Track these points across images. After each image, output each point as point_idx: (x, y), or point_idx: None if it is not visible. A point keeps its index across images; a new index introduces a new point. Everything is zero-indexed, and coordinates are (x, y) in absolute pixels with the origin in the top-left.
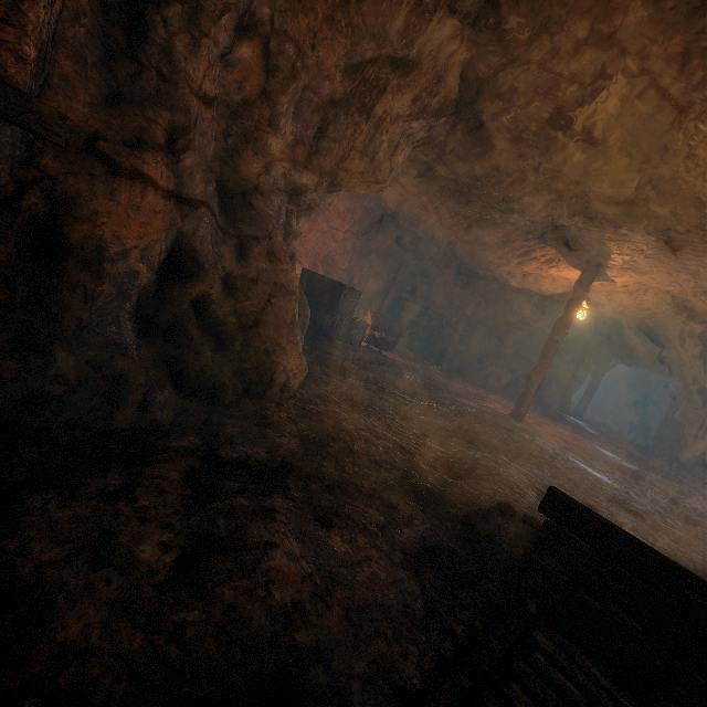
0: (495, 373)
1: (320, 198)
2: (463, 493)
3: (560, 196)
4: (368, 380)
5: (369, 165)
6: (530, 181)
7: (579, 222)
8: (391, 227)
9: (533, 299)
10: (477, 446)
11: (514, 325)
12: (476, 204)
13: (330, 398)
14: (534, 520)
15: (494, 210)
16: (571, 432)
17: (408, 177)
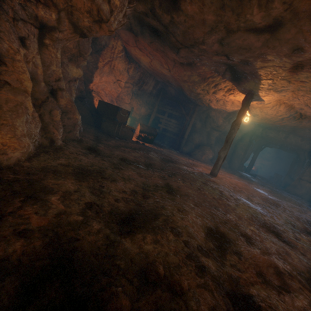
0: (206, 153)
1: (86, 47)
2: (117, 255)
3: (228, 32)
4: (116, 157)
5: (91, 3)
6: (208, 21)
7: (241, 54)
8: (150, 79)
9: (223, 115)
10: (174, 196)
11: (215, 129)
12: (182, 51)
13: (56, 168)
14: (179, 287)
15: (193, 54)
16: (243, 181)
17: (145, 39)
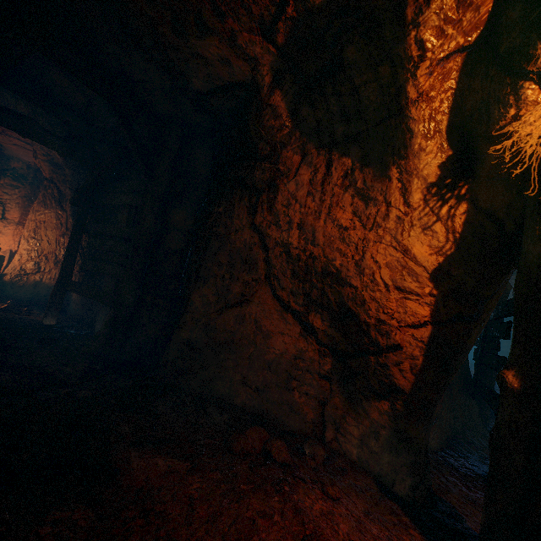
0: None
1: None
2: None
3: None
4: None
5: None
6: None
7: None
8: None
9: None
10: None
11: None
12: None
13: None
14: None
15: None
16: None
17: None
